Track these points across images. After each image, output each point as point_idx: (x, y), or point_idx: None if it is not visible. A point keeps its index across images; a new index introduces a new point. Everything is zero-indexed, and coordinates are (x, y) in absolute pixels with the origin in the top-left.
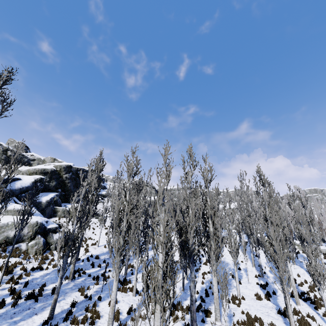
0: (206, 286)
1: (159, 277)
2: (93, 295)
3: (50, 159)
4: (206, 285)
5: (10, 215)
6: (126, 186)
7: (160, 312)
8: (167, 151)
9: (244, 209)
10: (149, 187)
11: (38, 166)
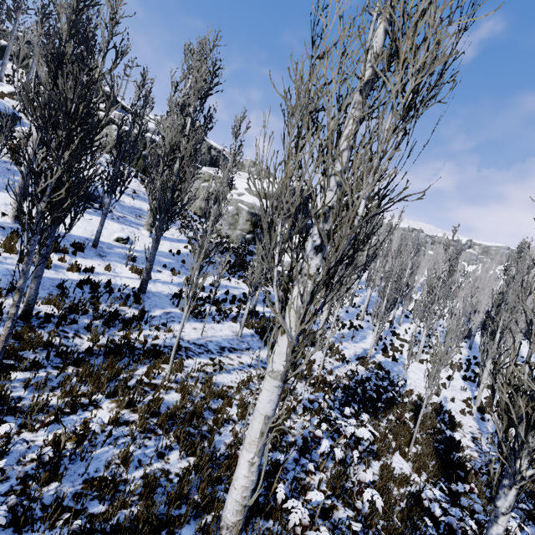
0: (464, 357)
1: (494, 347)
2: (384, 337)
3: (250, 163)
4: (464, 356)
5: (289, 253)
6: (440, 266)
7: (491, 362)
8: (521, 264)
9: (532, 297)
10: (396, 236)
11: (264, 185)
